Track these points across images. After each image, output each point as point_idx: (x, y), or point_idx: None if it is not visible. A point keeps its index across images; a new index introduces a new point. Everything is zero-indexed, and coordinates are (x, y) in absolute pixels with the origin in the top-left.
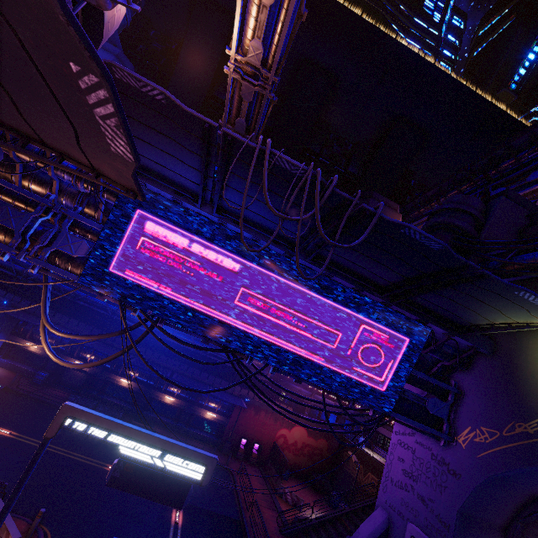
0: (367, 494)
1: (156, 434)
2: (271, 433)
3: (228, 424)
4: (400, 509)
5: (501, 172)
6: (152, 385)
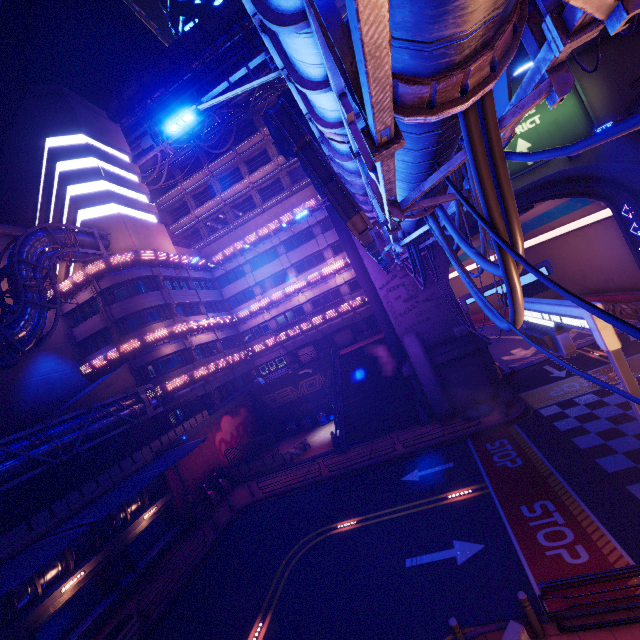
0: (311, 395)
1: (532, 301)
2: (212, 451)
3: (176, 497)
4: (418, 320)
5: (205, 65)
6: (1, 626)
